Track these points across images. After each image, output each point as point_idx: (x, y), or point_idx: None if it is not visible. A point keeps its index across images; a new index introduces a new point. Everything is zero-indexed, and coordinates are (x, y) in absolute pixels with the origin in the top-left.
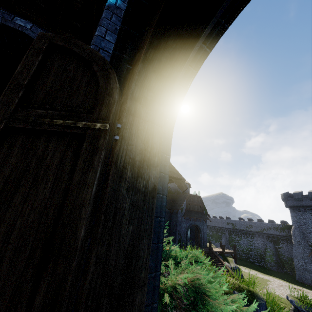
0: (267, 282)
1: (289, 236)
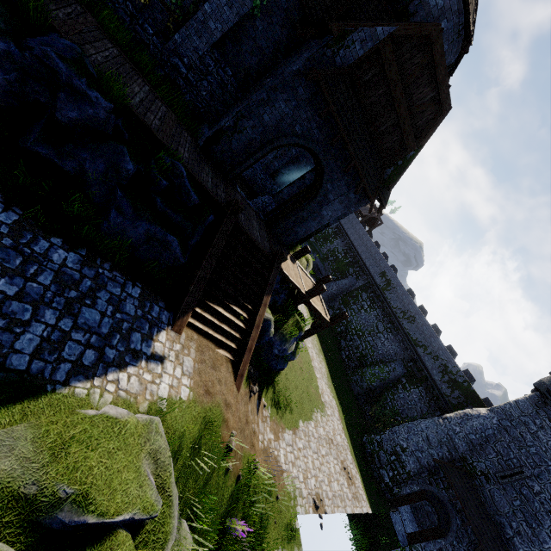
0: (316, 412)
1: (448, 401)
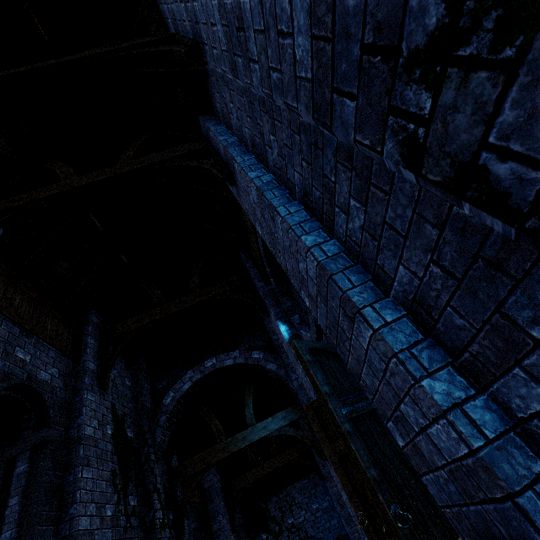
0: None
1: None
